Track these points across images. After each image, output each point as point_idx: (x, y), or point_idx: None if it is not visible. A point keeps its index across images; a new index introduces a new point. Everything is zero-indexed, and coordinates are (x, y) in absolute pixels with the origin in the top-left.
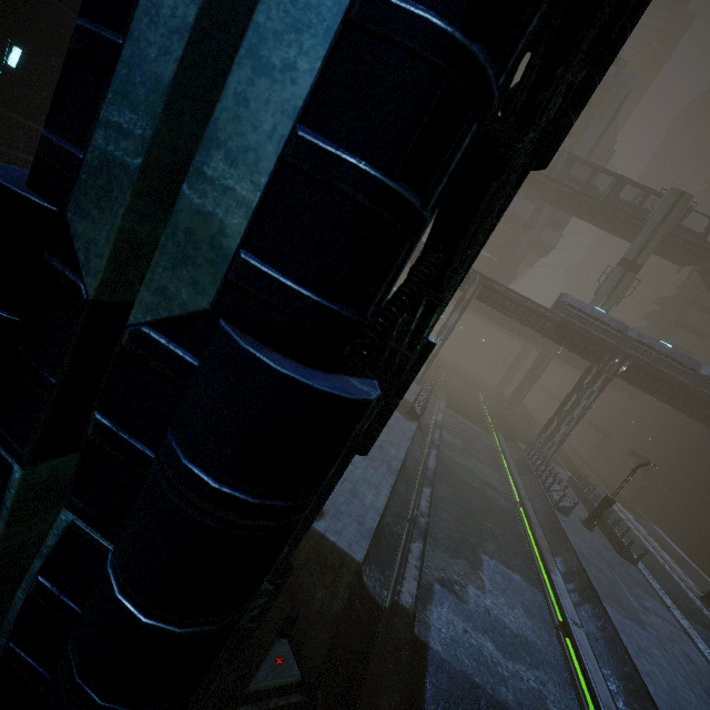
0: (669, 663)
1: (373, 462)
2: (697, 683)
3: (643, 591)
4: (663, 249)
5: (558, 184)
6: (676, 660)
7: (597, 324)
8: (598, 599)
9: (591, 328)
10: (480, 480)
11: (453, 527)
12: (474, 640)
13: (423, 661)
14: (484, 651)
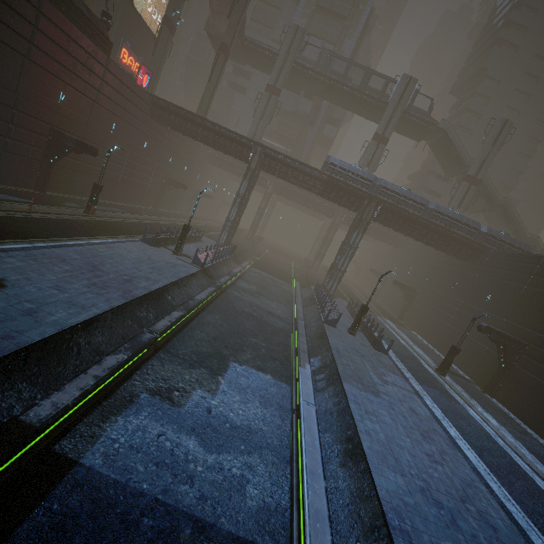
0: (393, 419)
1: (101, 289)
2: (416, 430)
3: (388, 370)
4: (404, 127)
5: (323, 77)
6: (401, 415)
7: (354, 178)
8: (340, 380)
9: (350, 182)
10: (263, 311)
11: (206, 344)
12: (168, 442)
13: (50, 484)
14: (178, 451)
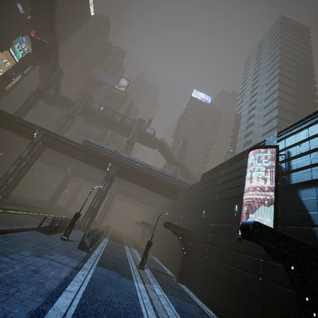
0: None
1: None
2: None
3: (65, 255)
4: (144, 141)
5: (101, 116)
6: None
7: (102, 150)
8: None
9: (100, 151)
10: None
11: None
12: None
13: None
14: None
